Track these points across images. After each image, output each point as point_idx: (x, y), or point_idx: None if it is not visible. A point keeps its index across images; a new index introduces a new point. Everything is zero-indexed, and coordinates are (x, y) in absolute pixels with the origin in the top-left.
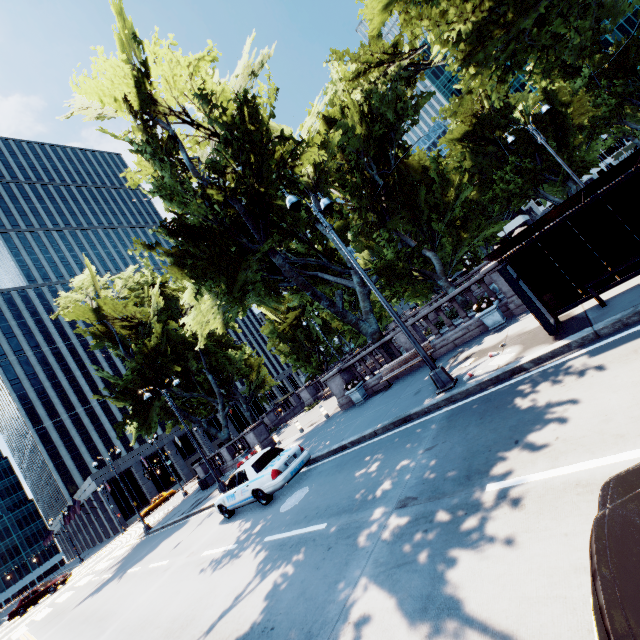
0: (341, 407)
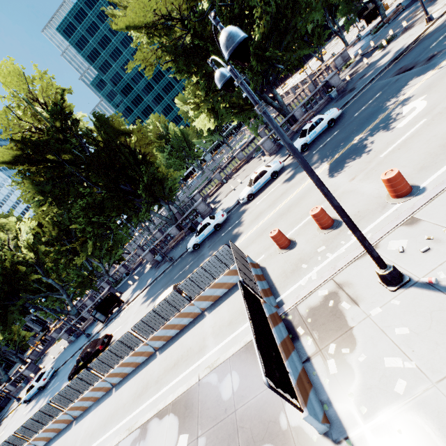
0: (69, 343)
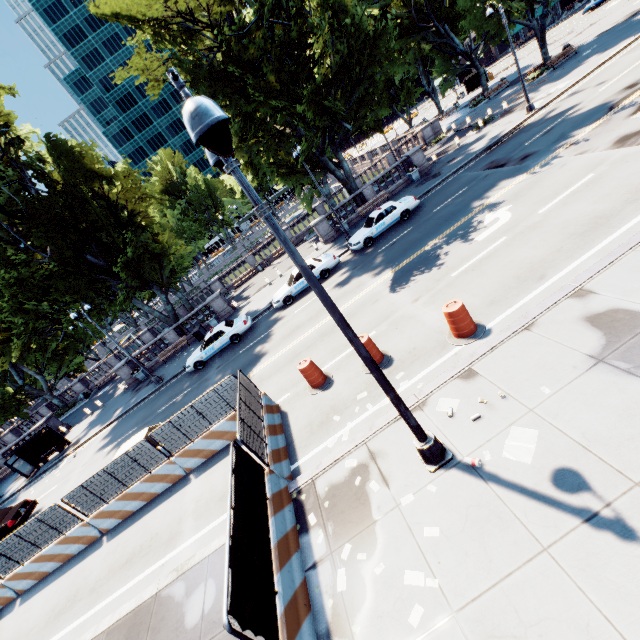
0: None
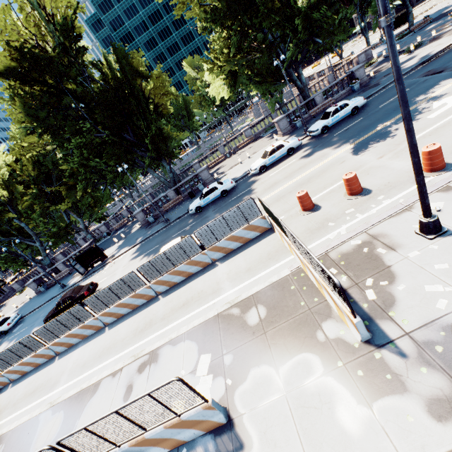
0: (37, 294)
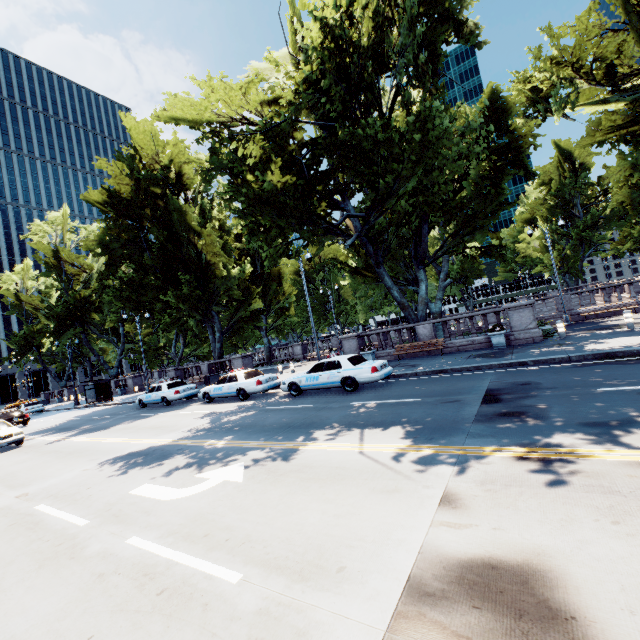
0: None
